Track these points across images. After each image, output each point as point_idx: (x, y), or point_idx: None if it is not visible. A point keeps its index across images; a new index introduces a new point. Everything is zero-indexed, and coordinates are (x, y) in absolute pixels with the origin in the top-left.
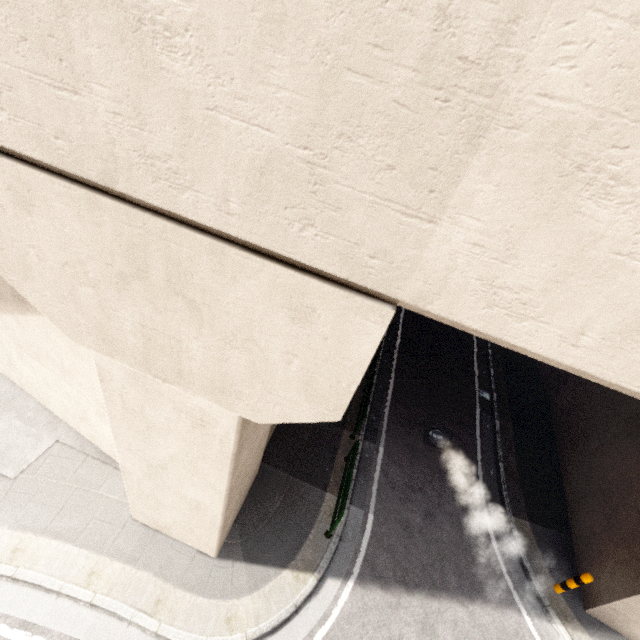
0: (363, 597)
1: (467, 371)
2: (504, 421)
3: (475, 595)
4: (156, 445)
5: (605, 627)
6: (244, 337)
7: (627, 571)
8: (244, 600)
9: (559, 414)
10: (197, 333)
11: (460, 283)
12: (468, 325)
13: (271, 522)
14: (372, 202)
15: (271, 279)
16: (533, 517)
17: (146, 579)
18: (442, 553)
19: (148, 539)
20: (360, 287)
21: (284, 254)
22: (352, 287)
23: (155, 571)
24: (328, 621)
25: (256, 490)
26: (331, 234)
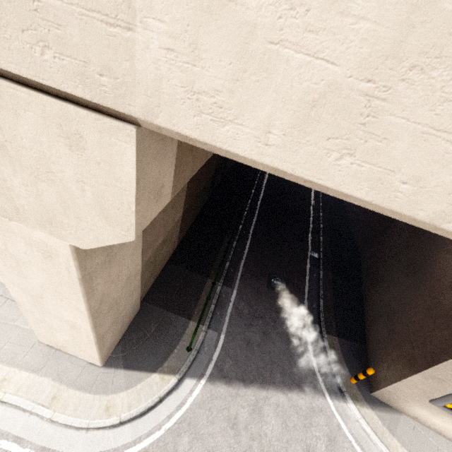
0: (211, 390)
1: (303, 239)
2: (326, 271)
3: (294, 386)
4: (28, 277)
5: (384, 404)
6: (45, 170)
7: (397, 365)
8: (121, 395)
9: (365, 266)
10: (13, 171)
11: (170, 92)
12: (189, 135)
13: (147, 342)
14: (81, 14)
15: (41, 109)
16: (340, 334)
17: (46, 383)
18: (273, 359)
19: (50, 355)
20: (106, 109)
21: (40, 81)
22: (105, 112)
23: (54, 377)
24: (184, 407)
25: (137, 320)
26: (64, 54)
